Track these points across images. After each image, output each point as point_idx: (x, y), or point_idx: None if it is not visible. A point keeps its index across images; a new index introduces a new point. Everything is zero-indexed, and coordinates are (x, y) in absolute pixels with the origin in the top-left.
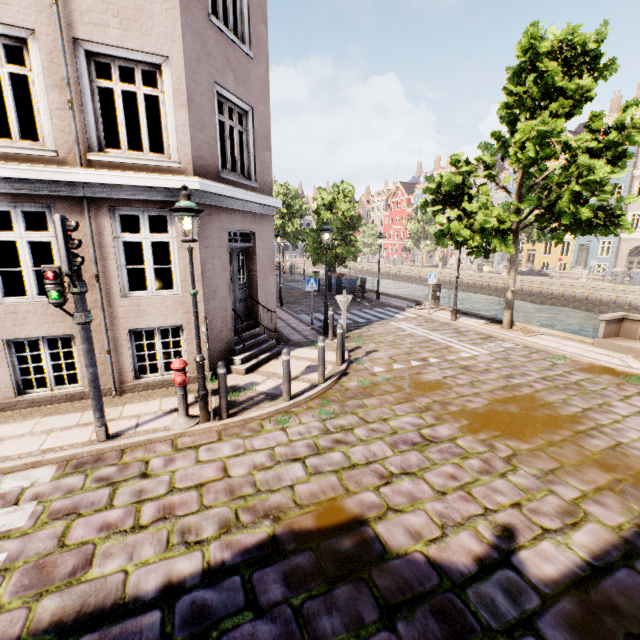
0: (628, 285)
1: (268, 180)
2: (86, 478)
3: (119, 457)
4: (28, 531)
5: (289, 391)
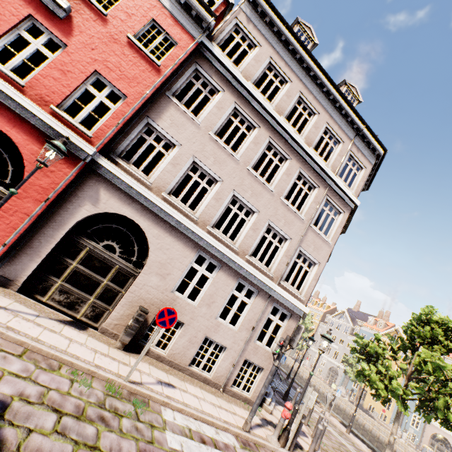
0: None
1: None
2: None
3: (257, 449)
4: None
5: (314, 449)
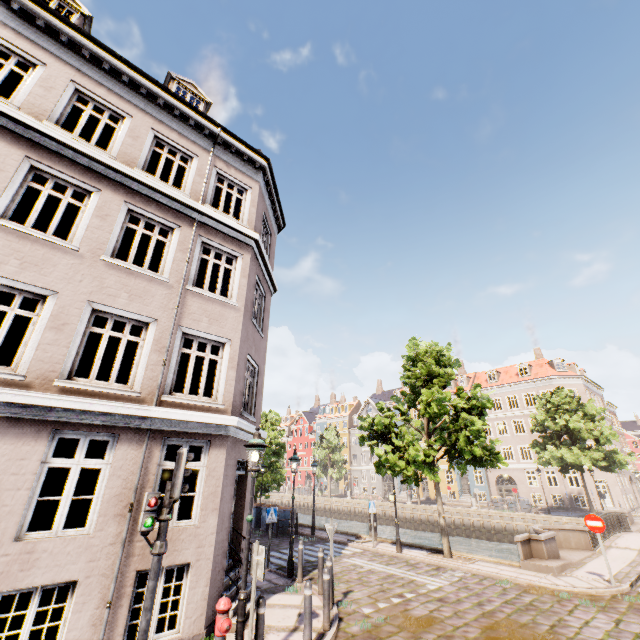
0: (509, 511)
1: (259, 416)
2: None
3: None
4: None
5: (311, 638)
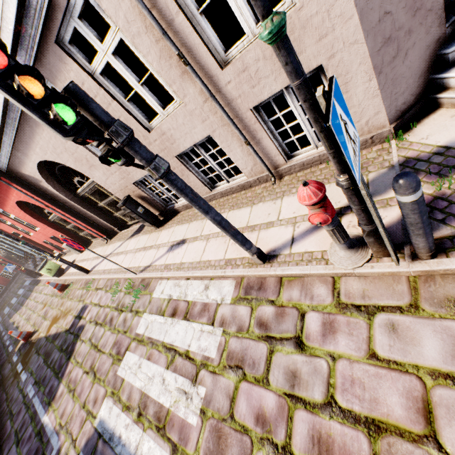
0: None
1: None
2: (251, 314)
3: (276, 291)
4: (216, 369)
5: None
